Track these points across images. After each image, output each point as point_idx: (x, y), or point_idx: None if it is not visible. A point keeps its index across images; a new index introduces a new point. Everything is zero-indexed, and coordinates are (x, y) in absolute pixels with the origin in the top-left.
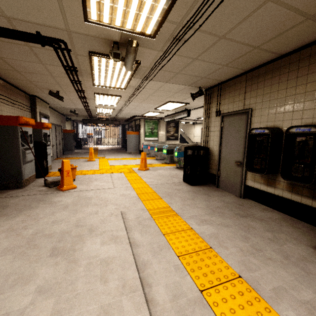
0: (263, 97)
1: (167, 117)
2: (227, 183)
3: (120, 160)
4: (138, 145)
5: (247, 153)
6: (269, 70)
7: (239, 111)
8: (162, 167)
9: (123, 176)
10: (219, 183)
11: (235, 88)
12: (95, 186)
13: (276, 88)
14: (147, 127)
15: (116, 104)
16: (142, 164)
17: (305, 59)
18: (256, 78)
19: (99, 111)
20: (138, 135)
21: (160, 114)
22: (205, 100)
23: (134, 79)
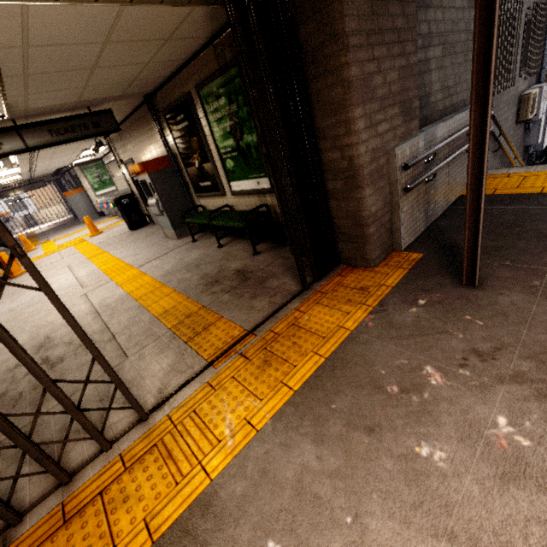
0: (131, 150)
1: (104, 158)
2: (155, 218)
3: (70, 236)
4: (92, 207)
5: (141, 194)
6: (123, 130)
7: (128, 161)
8: (120, 224)
9: (72, 248)
10: (153, 220)
11: (117, 140)
12: (45, 265)
13: (131, 144)
14: (91, 177)
15: (19, 172)
16: (91, 230)
17: (130, 128)
18: (122, 135)
19: (0, 182)
20: (83, 192)
21: (93, 157)
22: (109, 149)
23: (20, 157)
